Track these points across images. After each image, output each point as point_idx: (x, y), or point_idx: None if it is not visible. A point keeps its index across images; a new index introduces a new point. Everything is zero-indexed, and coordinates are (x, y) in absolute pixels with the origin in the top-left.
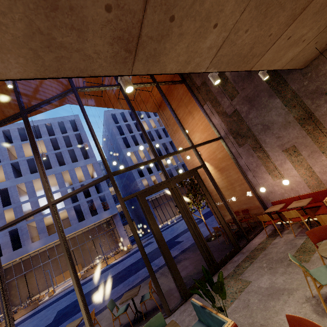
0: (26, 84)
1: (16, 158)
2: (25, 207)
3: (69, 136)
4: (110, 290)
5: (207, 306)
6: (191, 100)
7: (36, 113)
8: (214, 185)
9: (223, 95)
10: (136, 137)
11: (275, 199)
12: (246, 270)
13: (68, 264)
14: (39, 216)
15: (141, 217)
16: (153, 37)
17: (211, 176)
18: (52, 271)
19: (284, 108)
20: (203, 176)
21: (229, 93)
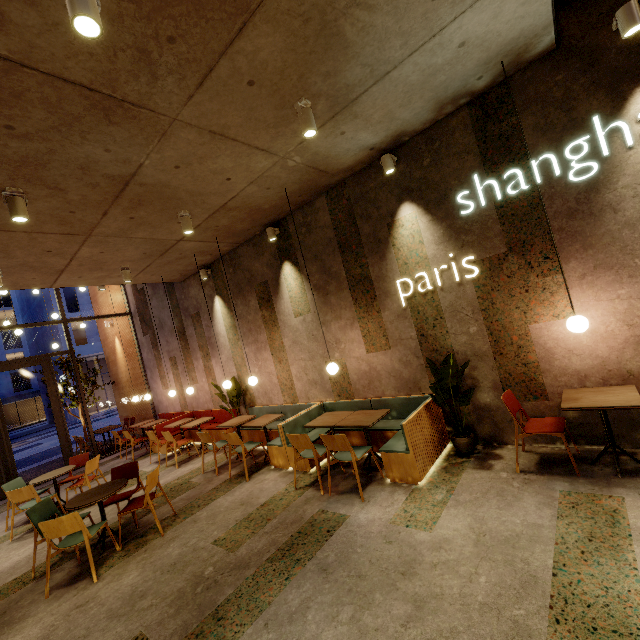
0: None
1: None
2: None
3: None
4: None
5: None
6: None
7: None
8: (77, 381)
9: None
10: None
11: (163, 410)
12: None
13: None
14: None
15: None
16: None
17: (76, 369)
18: None
19: (172, 312)
20: (114, 356)
21: None
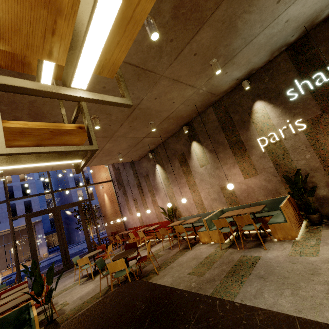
0: None
1: None
2: None
3: None
4: None
5: None
6: None
7: None
8: (92, 213)
9: None
10: None
11: (130, 226)
12: None
13: None
14: None
15: (70, 227)
16: (9, 171)
17: (91, 207)
18: None
19: (133, 176)
20: (103, 202)
21: None
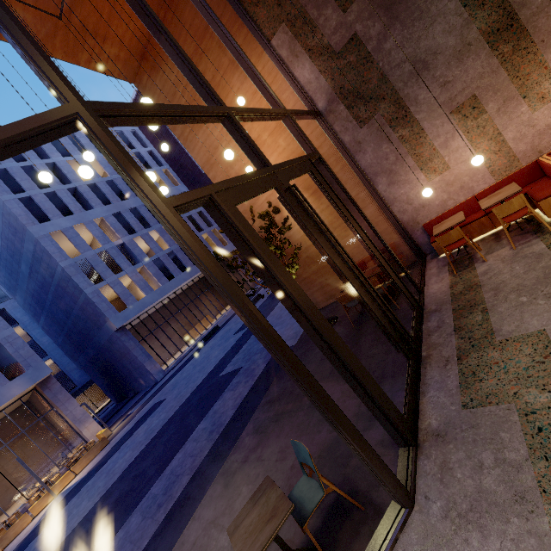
0: None
1: None
2: None
3: None
4: (102, 548)
5: (503, 423)
6: (235, 28)
7: None
8: (346, 196)
9: (323, 1)
10: (61, 196)
11: (429, 217)
12: (492, 324)
13: None
14: None
15: (112, 370)
16: None
17: (337, 178)
18: None
19: (461, 12)
20: (276, 216)
21: None
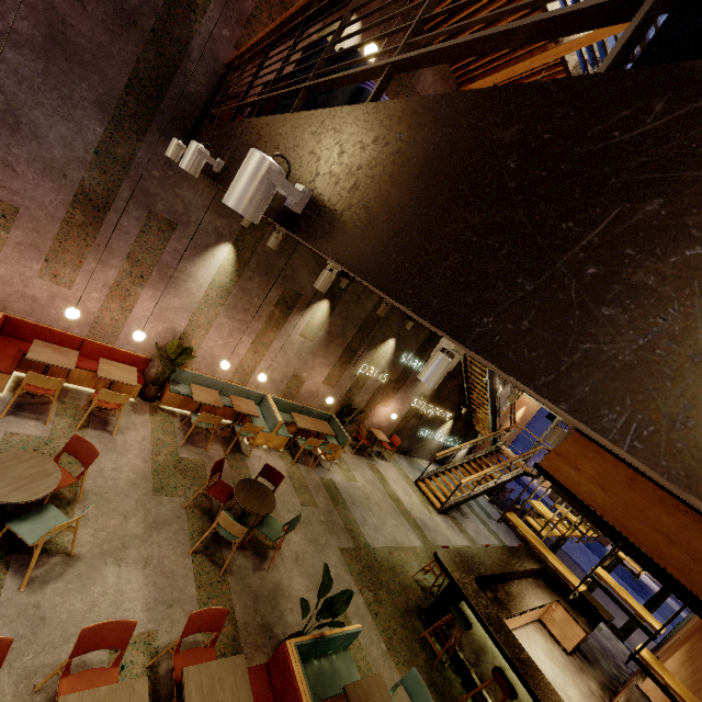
0: None
1: None
2: None
3: None
4: None
5: None
6: None
7: None
8: None
9: None
10: None
11: None
12: None
13: None
14: None
15: None
16: None
17: None
18: None
19: (90, 151)
20: None
21: None
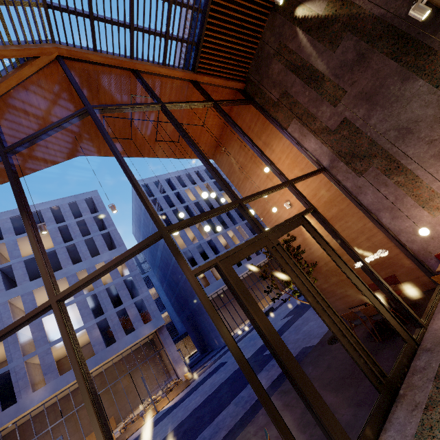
0: (12, 120)
1: (9, 261)
2: (22, 334)
3: (86, 221)
4: None
5: None
6: (265, 125)
7: (30, 170)
8: (337, 237)
9: (319, 103)
10: (180, 211)
11: None
12: None
13: (94, 426)
14: (44, 346)
15: (199, 328)
16: None
17: (329, 224)
18: (68, 436)
19: (434, 91)
20: (299, 237)
21: (329, 97)
